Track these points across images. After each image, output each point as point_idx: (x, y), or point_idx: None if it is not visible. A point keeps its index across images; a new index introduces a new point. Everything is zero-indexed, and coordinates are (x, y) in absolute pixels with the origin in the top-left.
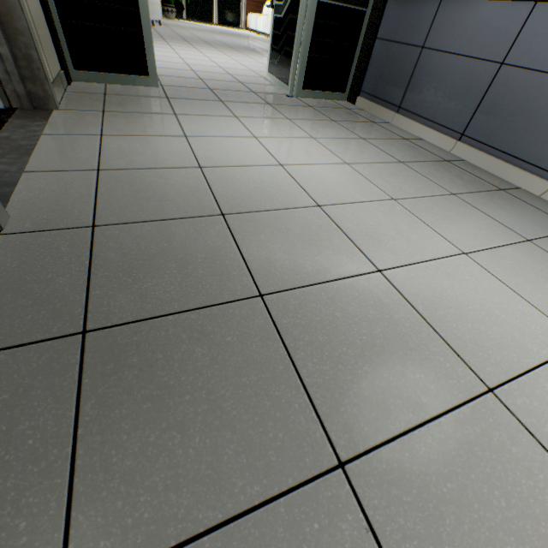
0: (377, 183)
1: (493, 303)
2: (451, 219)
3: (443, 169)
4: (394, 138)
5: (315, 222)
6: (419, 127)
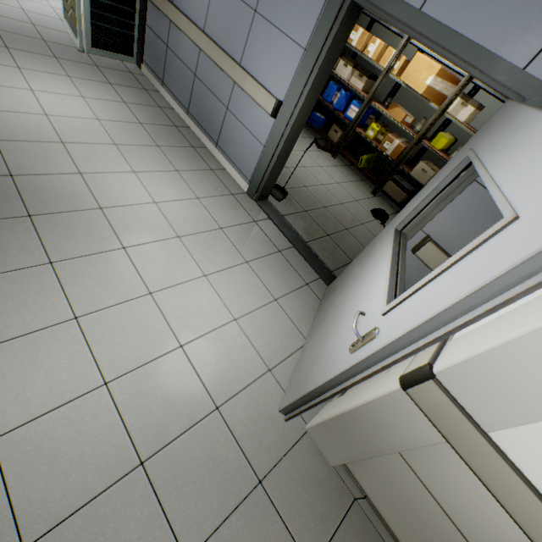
0: (112, 135)
1: (129, 189)
2: (143, 158)
3: (167, 132)
4: (151, 105)
5: (56, 150)
6: (172, 100)
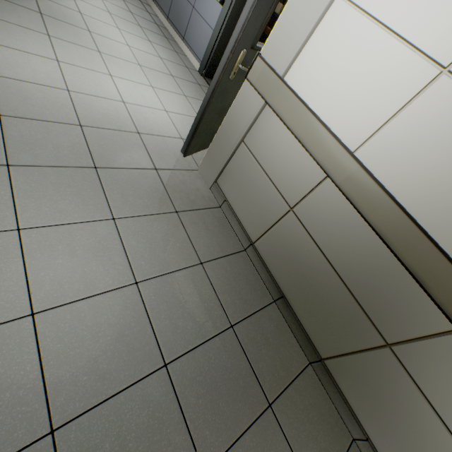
0: (108, 8)
1: (112, 33)
2: (127, 26)
3: (150, 24)
4: (142, 9)
5: None
6: (158, 11)
